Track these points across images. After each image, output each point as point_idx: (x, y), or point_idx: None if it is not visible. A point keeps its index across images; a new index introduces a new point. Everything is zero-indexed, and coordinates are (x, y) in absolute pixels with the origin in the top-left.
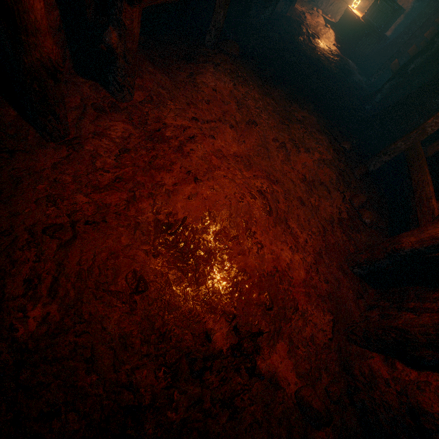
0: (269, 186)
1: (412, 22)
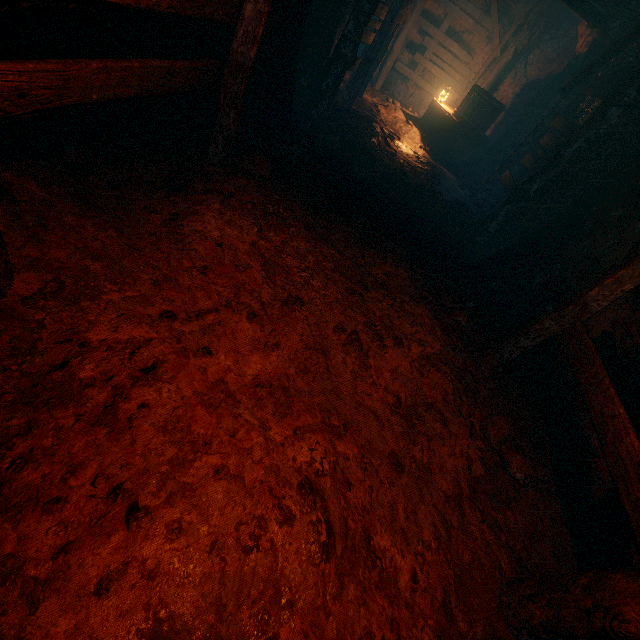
0: (328, 448)
1: (517, 122)
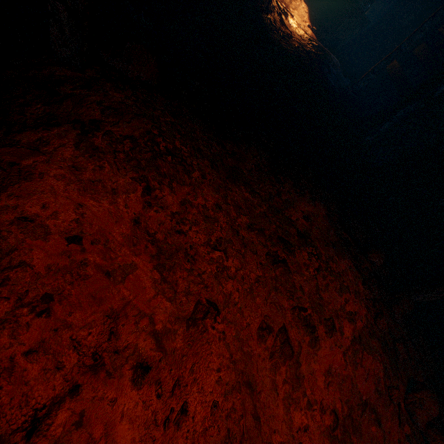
0: None
1: (401, 3)
